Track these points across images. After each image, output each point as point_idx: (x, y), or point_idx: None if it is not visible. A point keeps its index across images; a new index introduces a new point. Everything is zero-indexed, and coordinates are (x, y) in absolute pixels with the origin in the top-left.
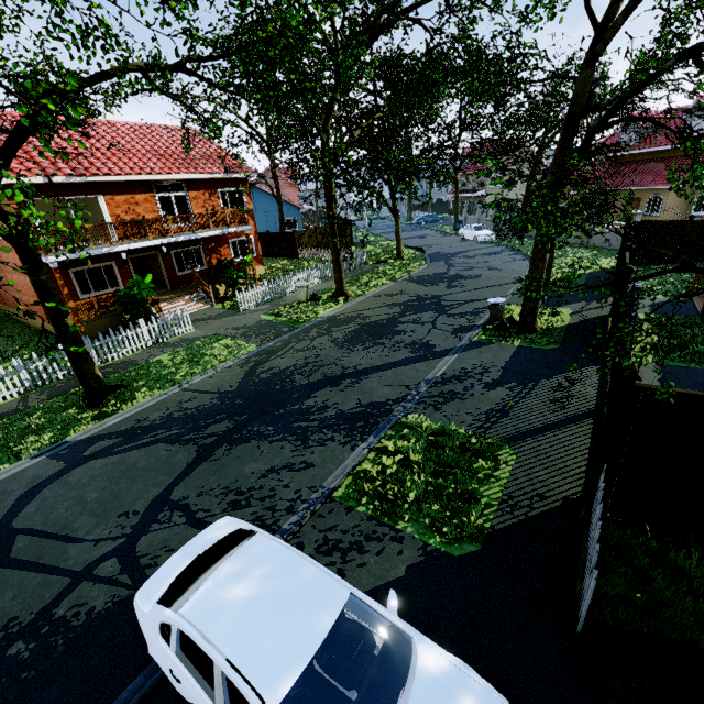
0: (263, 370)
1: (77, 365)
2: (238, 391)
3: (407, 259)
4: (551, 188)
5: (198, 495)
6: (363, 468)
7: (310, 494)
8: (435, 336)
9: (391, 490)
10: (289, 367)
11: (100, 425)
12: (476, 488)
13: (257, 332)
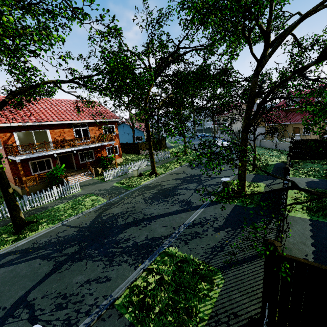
0: (105, 214)
1: (11, 212)
2: (88, 226)
3: (189, 155)
4: (245, 128)
5: (42, 297)
6: (137, 283)
7: (102, 301)
8: (194, 197)
9: (147, 302)
10: (118, 213)
11: (14, 245)
12: (197, 305)
13: (109, 192)
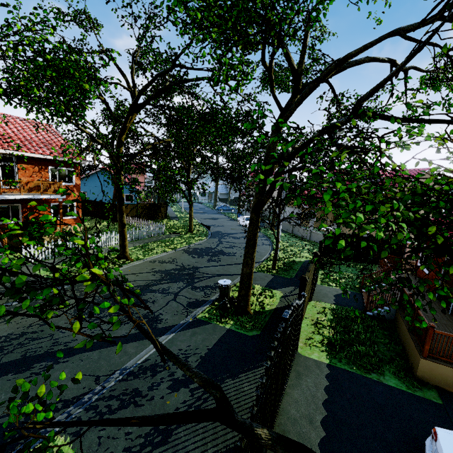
0: None
1: None
2: None
3: (195, 233)
4: (255, 207)
5: None
6: None
7: None
8: (168, 308)
9: None
10: None
11: None
12: None
13: None
